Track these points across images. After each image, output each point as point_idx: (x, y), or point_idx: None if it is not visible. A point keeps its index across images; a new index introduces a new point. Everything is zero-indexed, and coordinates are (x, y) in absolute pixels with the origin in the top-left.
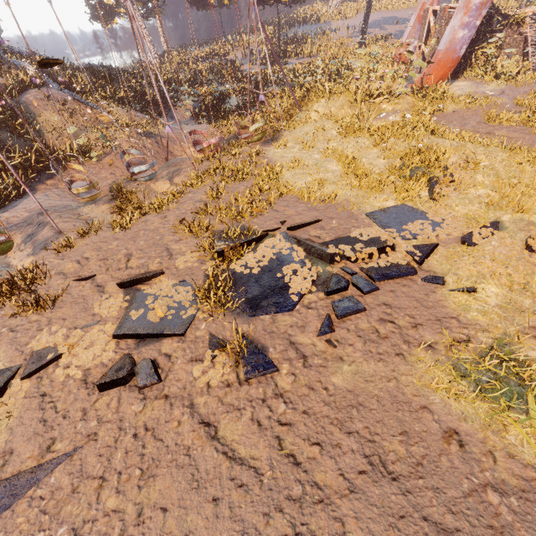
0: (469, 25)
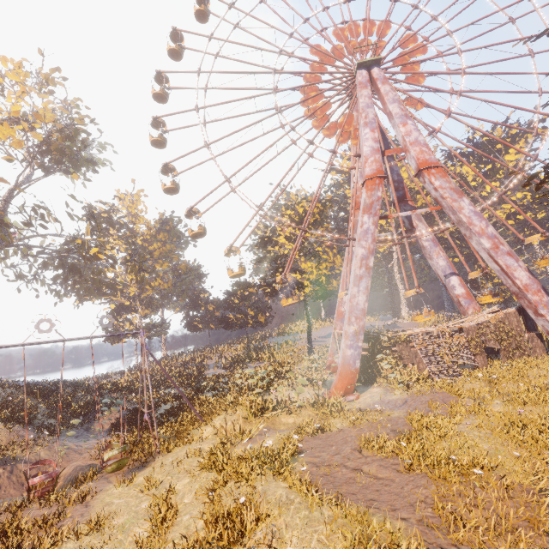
0: (353, 346)
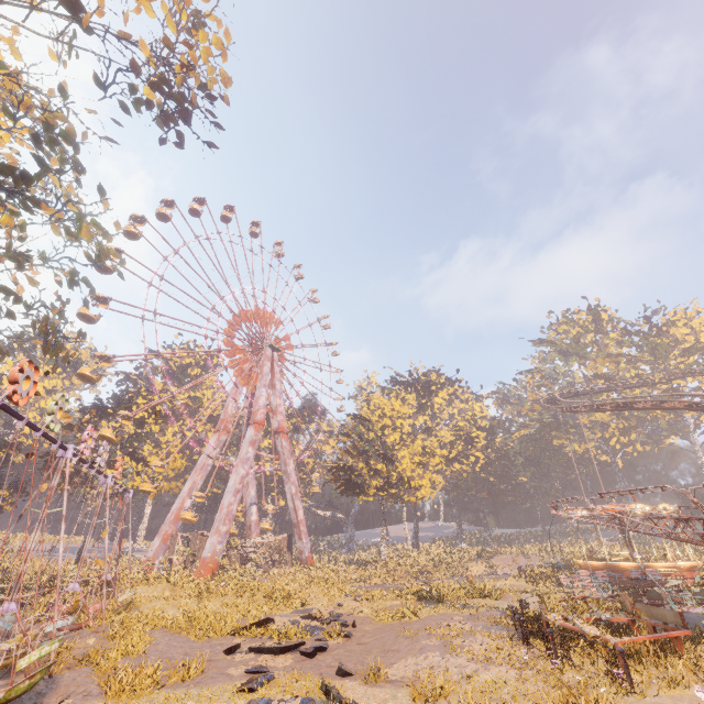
0: (223, 542)
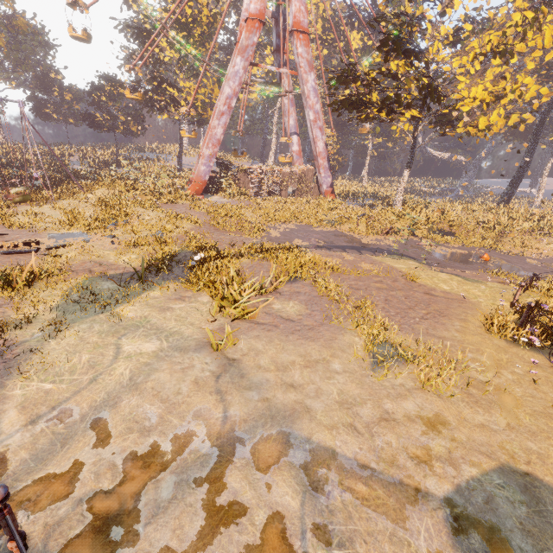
0: (206, 164)
